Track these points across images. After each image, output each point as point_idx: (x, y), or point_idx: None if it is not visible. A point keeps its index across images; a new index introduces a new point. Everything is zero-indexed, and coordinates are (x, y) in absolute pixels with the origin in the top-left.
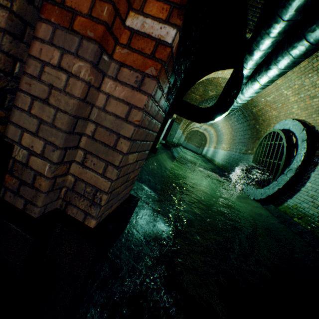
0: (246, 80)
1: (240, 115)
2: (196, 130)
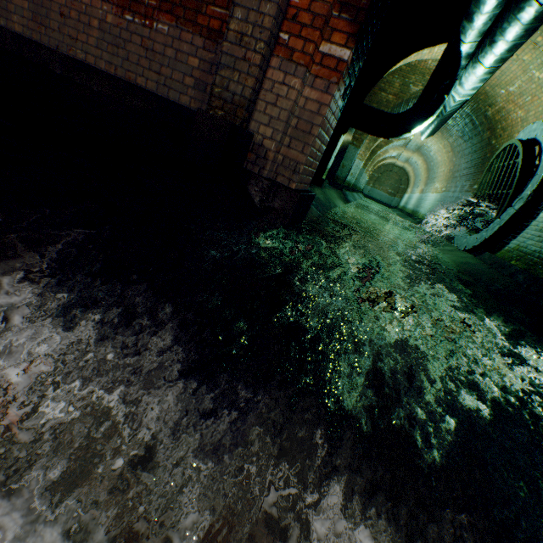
0: (468, 62)
1: (468, 124)
2: (390, 164)
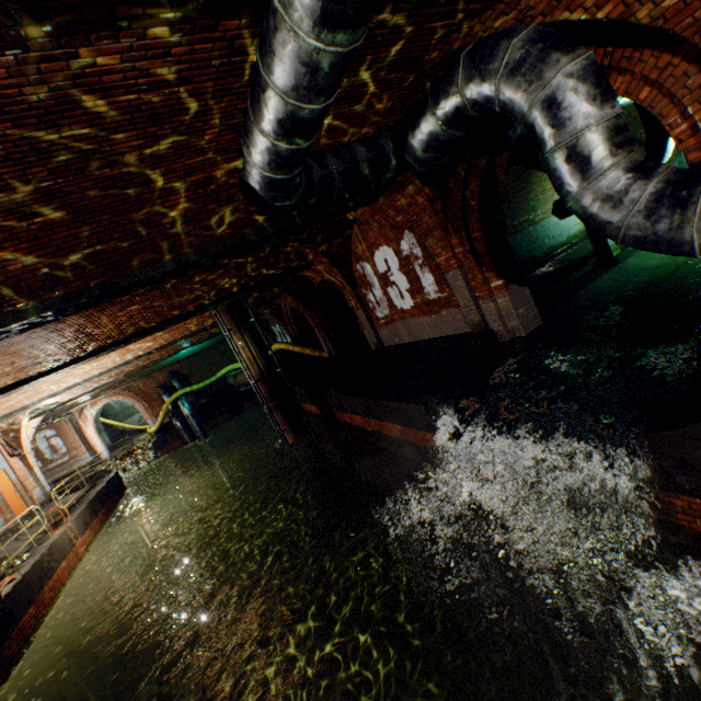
0: None
1: None
2: None
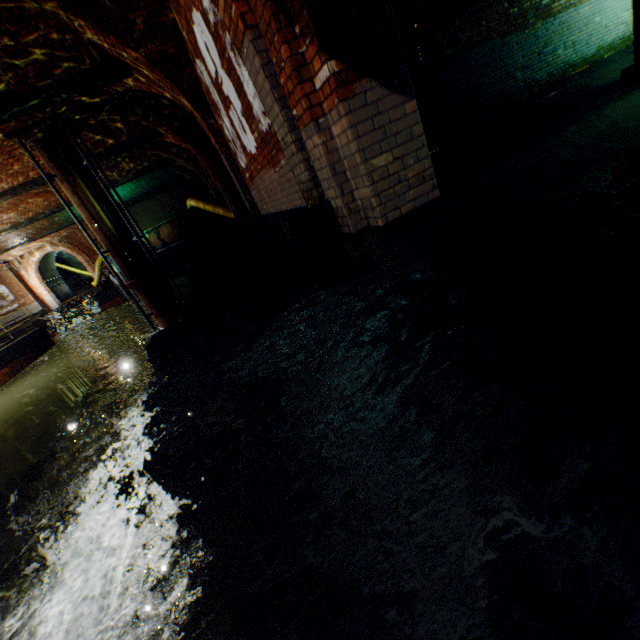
0: None
1: None
2: None
